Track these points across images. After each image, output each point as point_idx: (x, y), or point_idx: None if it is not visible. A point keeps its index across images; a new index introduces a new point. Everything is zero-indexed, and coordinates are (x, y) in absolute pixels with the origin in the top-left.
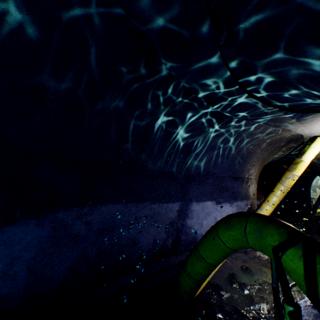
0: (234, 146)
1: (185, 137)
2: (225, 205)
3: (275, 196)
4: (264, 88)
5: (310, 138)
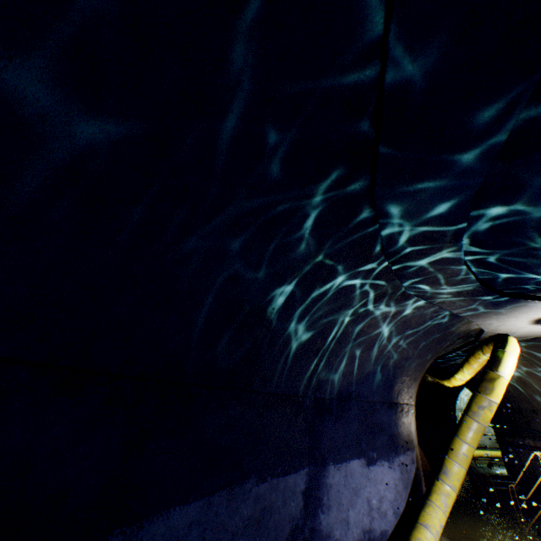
0: (392, 343)
1: (326, 322)
2: (381, 465)
3: (466, 444)
4: (495, 252)
5: (497, 337)
